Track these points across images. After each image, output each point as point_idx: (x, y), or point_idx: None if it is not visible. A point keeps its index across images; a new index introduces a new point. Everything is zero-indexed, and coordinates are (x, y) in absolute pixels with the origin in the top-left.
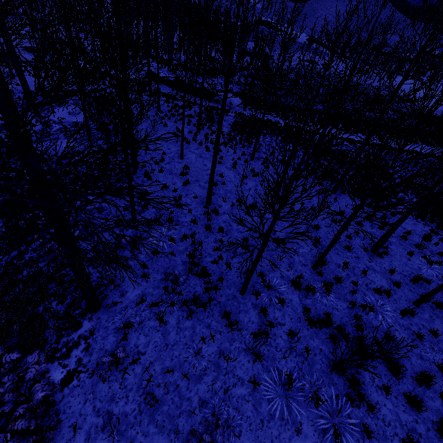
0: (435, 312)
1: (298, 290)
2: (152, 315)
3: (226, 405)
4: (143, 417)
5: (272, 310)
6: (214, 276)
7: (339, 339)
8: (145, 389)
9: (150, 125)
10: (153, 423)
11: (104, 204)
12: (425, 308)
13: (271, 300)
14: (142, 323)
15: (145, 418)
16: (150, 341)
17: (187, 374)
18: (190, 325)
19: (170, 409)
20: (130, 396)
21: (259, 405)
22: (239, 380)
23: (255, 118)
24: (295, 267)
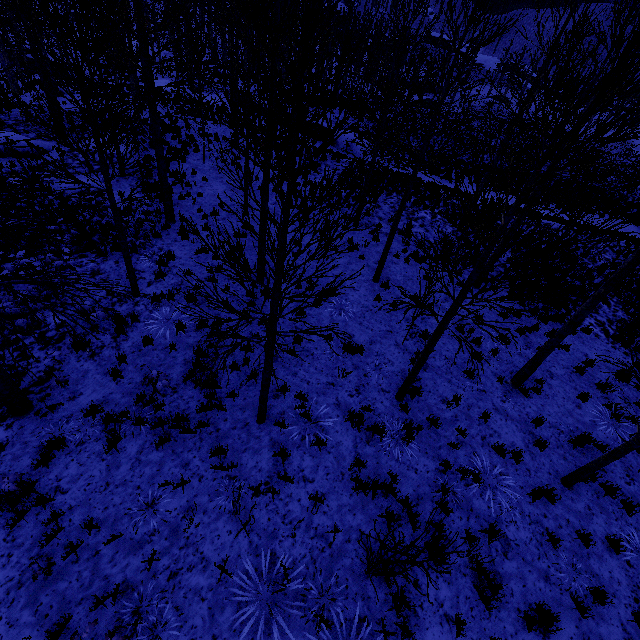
0: (601, 502)
1: (358, 429)
2: (104, 435)
3: (164, 600)
4: (20, 594)
5: (300, 455)
6: (227, 389)
7: (402, 521)
8: (42, 548)
9: (214, 165)
10: (32, 606)
11: (104, 266)
12: (582, 492)
13: (305, 439)
14: (83, 444)
15: (22, 596)
16: (83, 474)
17: (120, 536)
18: (156, 459)
19: (70, 589)
20: (14, 556)
21: (220, 609)
22: (201, 561)
23: (358, 160)
24: (367, 392)
